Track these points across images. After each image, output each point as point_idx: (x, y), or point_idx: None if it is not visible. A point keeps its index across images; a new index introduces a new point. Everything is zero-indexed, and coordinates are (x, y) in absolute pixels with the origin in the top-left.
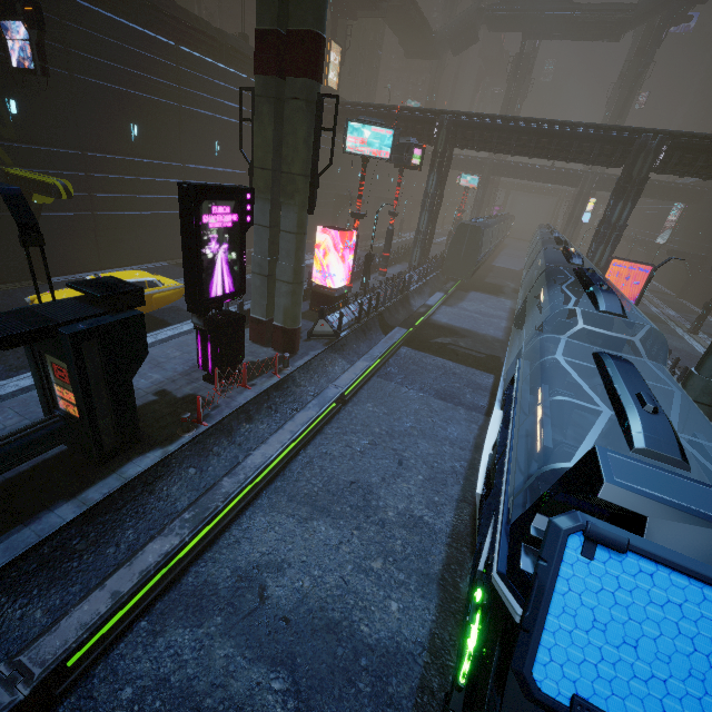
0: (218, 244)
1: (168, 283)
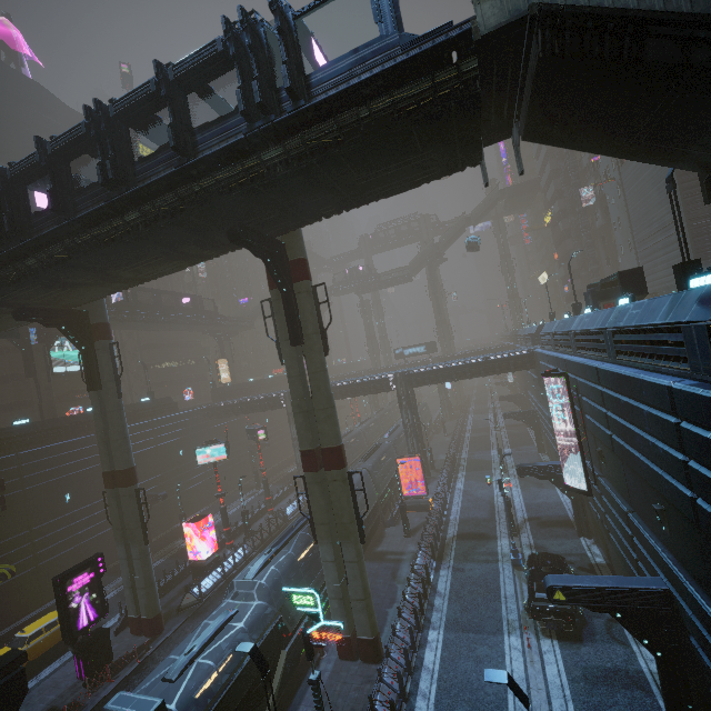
0: (81, 596)
1: None
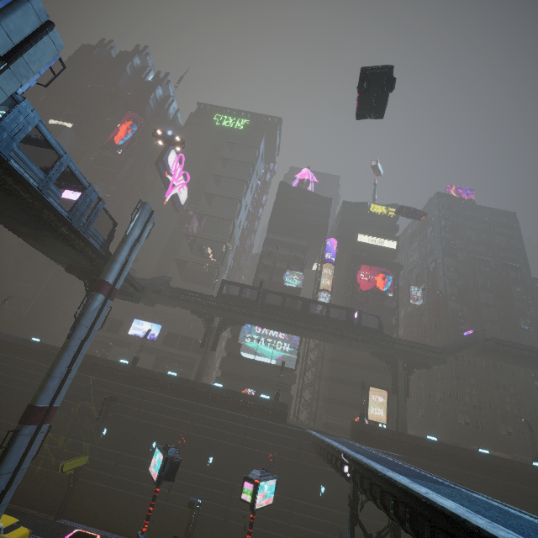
0: None
1: (10, 534)
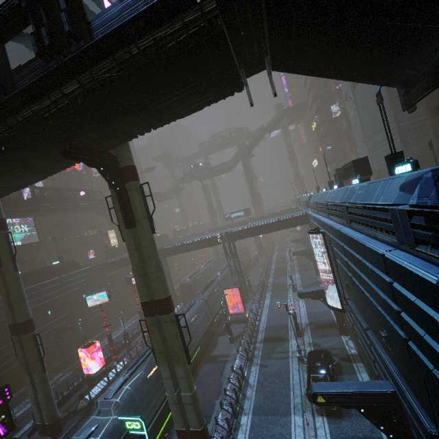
0: None
1: None
